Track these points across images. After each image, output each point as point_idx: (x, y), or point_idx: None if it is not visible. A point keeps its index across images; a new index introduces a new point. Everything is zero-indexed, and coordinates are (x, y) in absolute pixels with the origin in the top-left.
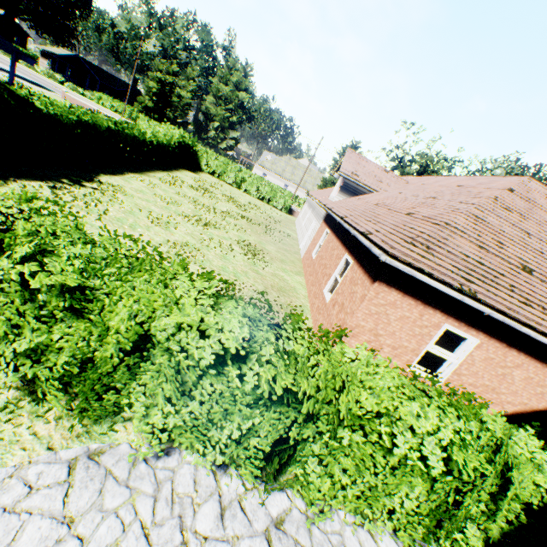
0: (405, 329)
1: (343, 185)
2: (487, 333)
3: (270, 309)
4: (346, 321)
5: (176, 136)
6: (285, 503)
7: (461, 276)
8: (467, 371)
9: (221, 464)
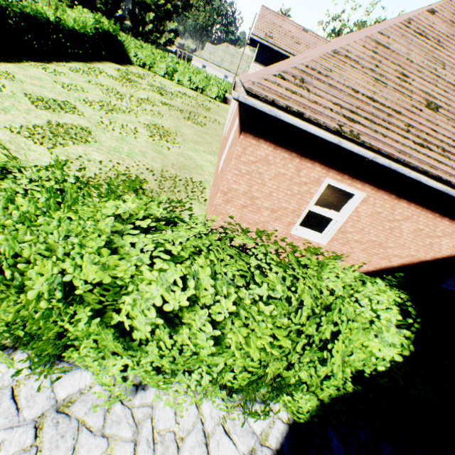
0: (283, 189)
1: (258, 53)
2: (374, 185)
3: (14, 157)
4: (219, 187)
5: (90, 21)
6: (86, 382)
7: (344, 115)
8: (352, 228)
9: (6, 348)
